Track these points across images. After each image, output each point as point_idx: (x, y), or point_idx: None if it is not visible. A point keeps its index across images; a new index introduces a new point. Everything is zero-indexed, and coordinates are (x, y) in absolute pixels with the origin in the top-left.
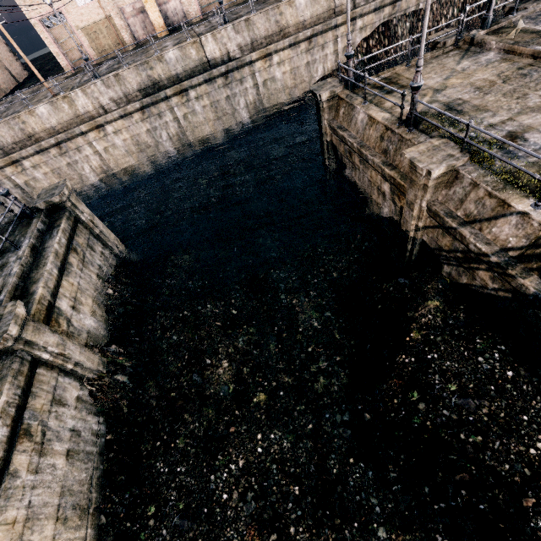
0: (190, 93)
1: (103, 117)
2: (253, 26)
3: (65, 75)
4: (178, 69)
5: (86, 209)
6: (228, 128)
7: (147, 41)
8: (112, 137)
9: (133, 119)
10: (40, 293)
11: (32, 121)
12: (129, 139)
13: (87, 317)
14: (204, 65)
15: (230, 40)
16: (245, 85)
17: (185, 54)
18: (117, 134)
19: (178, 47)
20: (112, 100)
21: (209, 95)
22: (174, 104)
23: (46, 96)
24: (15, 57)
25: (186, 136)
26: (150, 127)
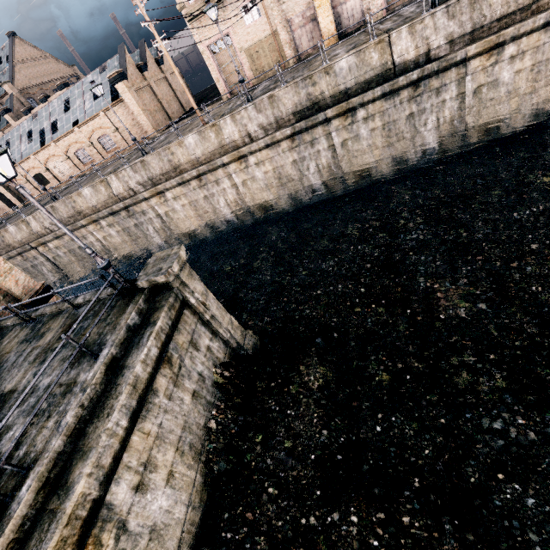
0: (358, 112)
1: (247, 147)
2: (481, 3)
3: (221, 101)
4: (349, 82)
5: (199, 285)
6: (399, 158)
7: (310, 55)
8: (253, 169)
9: (279, 148)
10: (79, 493)
11: (180, 152)
12: (271, 171)
13: (158, 494)
14: (386, 73)
15: (436, 31)
16: (443, 96)
17: (362, 60)
18: (259, 166)
19: (355, 52)
20: (260, 126)
21: (383, 114)
22: (333, 128)
23: (198, 125)
24: (188, 88)
25: (339, 168)
26: (297, 157)
